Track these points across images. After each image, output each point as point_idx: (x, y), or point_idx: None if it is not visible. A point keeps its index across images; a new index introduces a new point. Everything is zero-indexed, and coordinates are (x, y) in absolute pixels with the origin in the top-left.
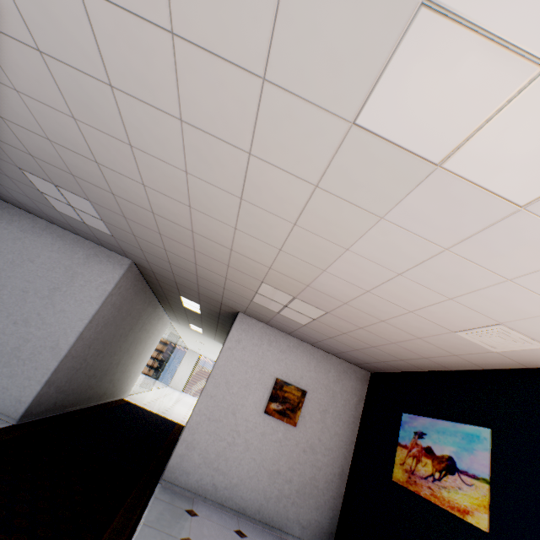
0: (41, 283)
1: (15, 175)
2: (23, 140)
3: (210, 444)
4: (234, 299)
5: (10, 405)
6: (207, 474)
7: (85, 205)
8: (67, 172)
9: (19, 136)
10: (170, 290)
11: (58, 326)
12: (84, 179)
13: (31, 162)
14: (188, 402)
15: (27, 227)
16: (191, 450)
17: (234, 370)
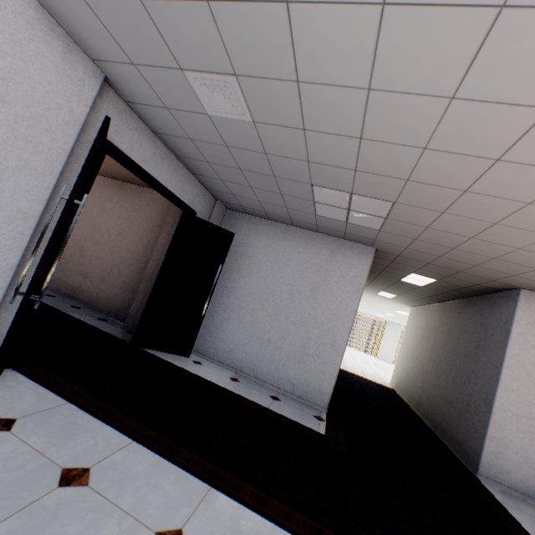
0: (300, 284)
1: (295, 191)
2: (363, 157)
3: (526, 443)
4: (534, 279)
5: (316, 396)
6: (531, 475)
7: (377, 207)
8: (400, 179)
9: (364, 153)
10: (400, 269)
11: (329, 323)
12: (425, 182)
13: (342, 177)
14: (359, 357)
15: (270, 233)
16: (503, 448)
17: (534, 360)
